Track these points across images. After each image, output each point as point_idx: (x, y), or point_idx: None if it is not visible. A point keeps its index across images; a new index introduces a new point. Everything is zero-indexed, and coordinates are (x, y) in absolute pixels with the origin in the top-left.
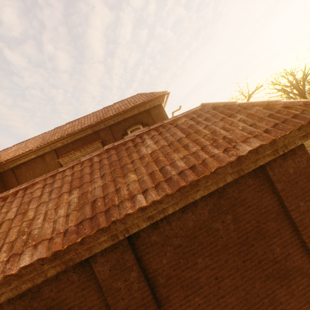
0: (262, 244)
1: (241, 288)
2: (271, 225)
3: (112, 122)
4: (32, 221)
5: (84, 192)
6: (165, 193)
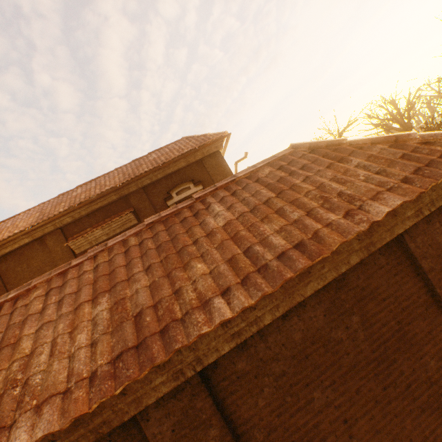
0: (409, 358)
1: (385, 432)
2: (418, 326)
3: (148, 181)
4: (30, 358)
5: (118, 299)
6: (263, 293)
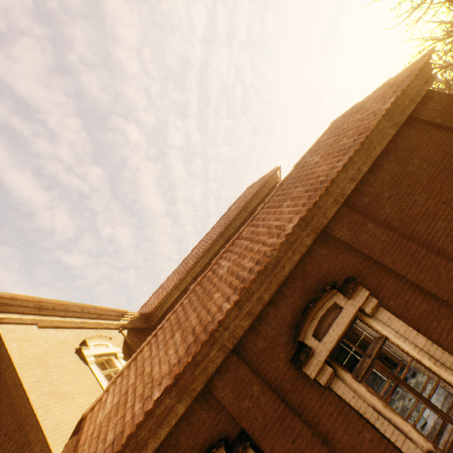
0: None
1: None
2: None
3: (239, 222)
4: (269, 228)
5: (291, 197)
6: (353, 149)
